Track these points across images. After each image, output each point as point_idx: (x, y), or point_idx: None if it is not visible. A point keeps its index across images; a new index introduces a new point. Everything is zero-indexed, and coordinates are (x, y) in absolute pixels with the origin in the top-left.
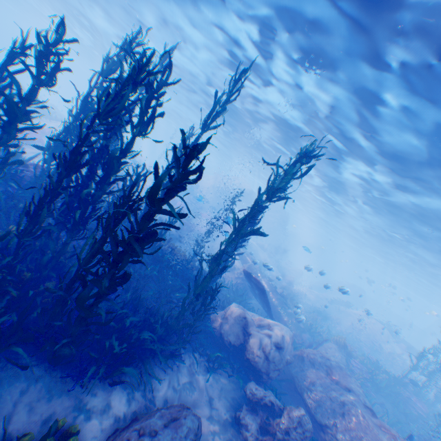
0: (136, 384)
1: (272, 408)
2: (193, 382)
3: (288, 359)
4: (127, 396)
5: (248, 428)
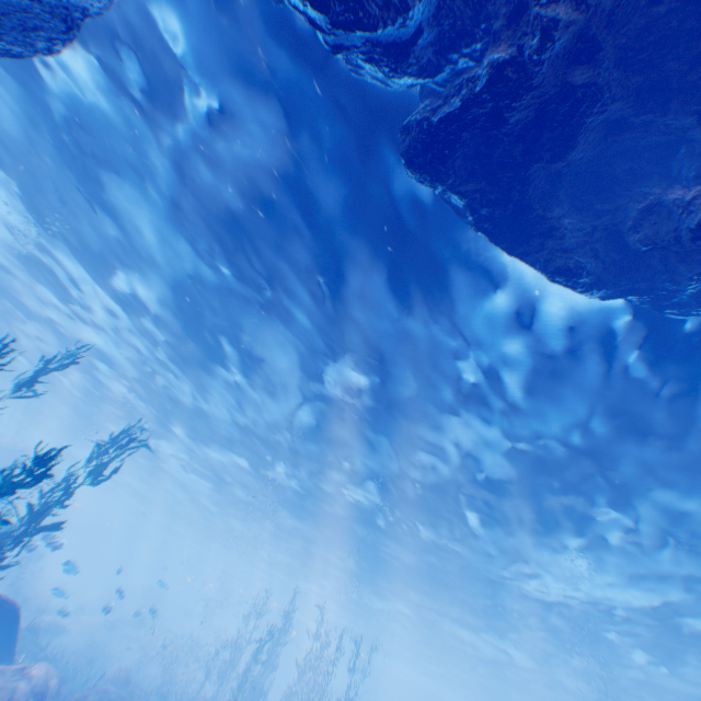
0: None
1: None
2: None
3: None
4: None
5: None
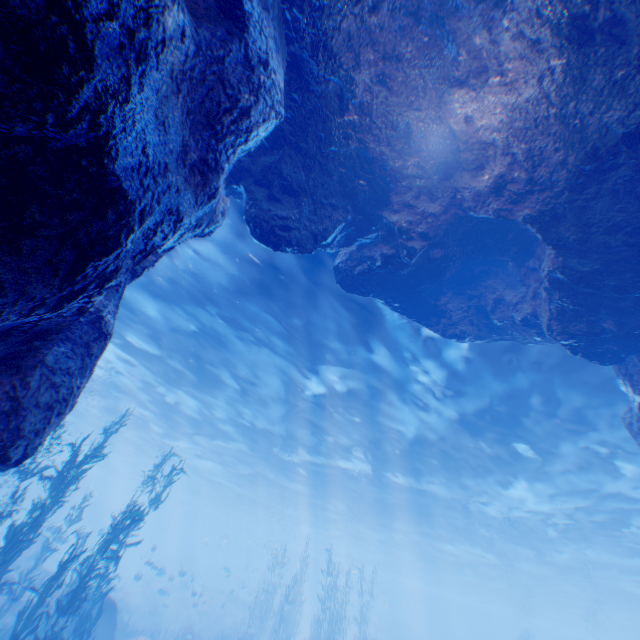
0: None
1: None
2: None
3: None
4: None
5: None
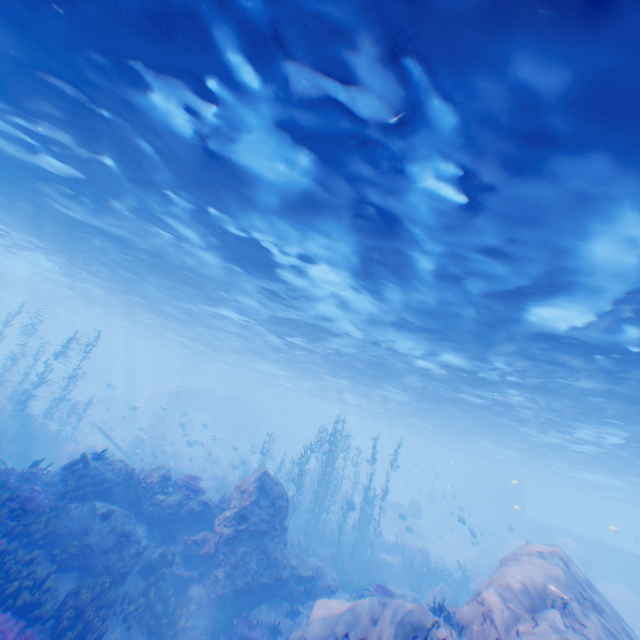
0: None
1: None
2: None
3: None
4: None
5: None
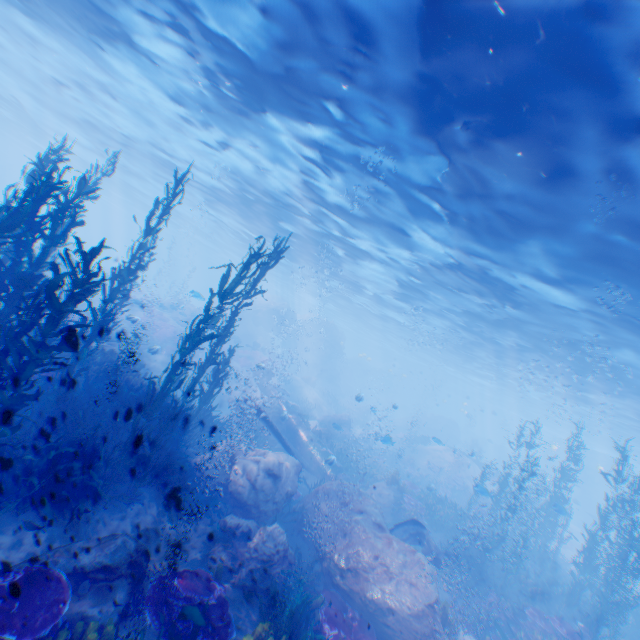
0: (66, 525)
1: (252, 537)
2: (159, 529)
3: (287, 488)
4: (51, 535)
5: (217, 560)
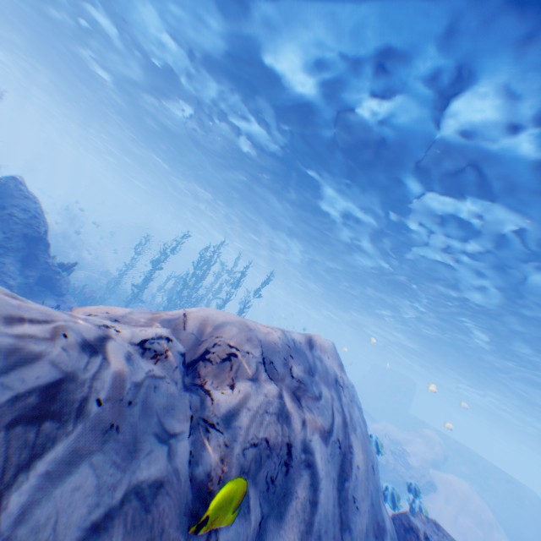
0: None
1: None
2: None
3: None
4: None
5: None
